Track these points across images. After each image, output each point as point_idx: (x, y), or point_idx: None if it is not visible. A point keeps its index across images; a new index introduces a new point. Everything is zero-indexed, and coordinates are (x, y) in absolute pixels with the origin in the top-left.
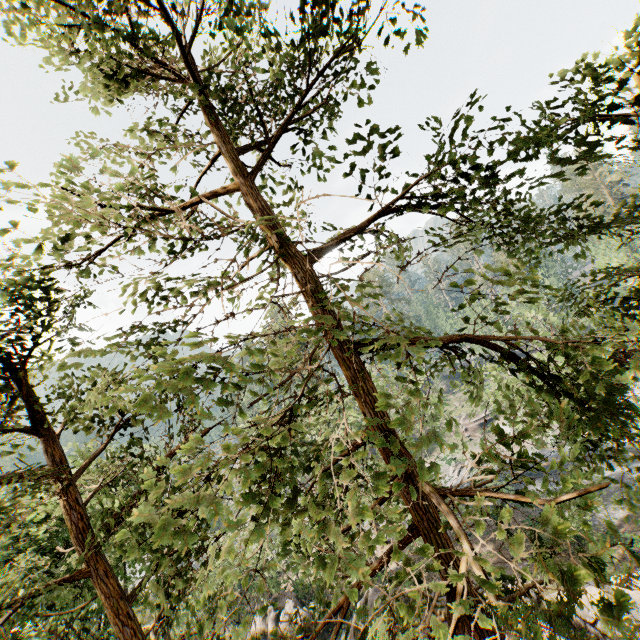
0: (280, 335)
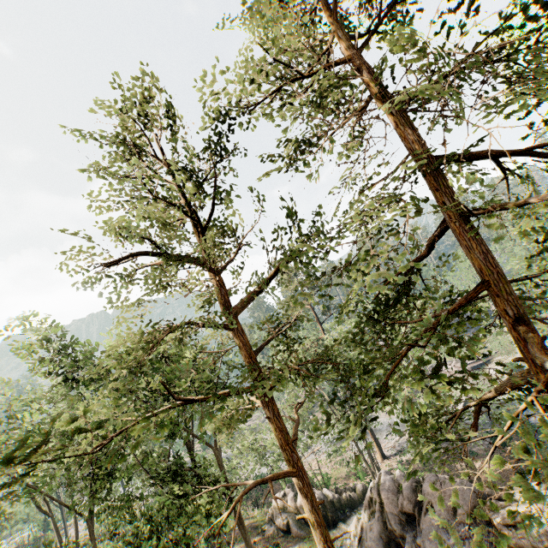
0: (296, 272)
